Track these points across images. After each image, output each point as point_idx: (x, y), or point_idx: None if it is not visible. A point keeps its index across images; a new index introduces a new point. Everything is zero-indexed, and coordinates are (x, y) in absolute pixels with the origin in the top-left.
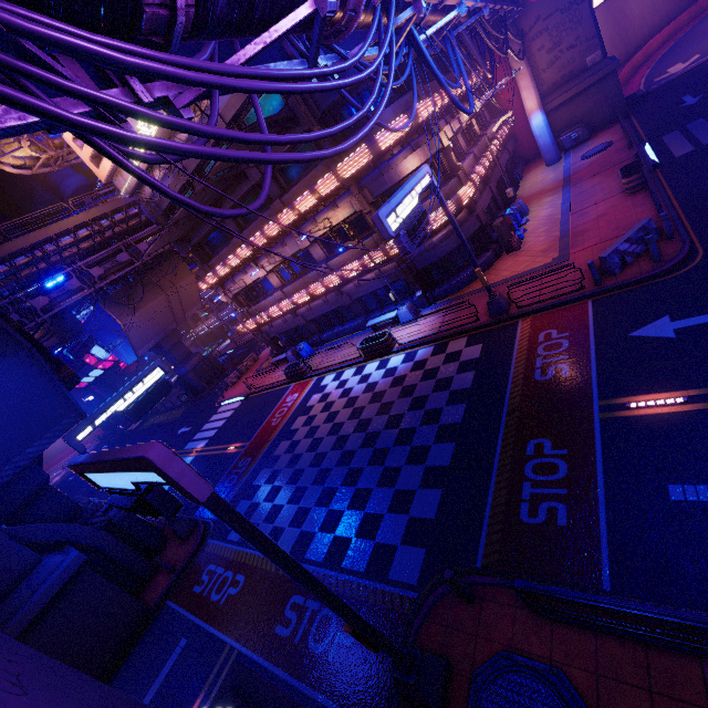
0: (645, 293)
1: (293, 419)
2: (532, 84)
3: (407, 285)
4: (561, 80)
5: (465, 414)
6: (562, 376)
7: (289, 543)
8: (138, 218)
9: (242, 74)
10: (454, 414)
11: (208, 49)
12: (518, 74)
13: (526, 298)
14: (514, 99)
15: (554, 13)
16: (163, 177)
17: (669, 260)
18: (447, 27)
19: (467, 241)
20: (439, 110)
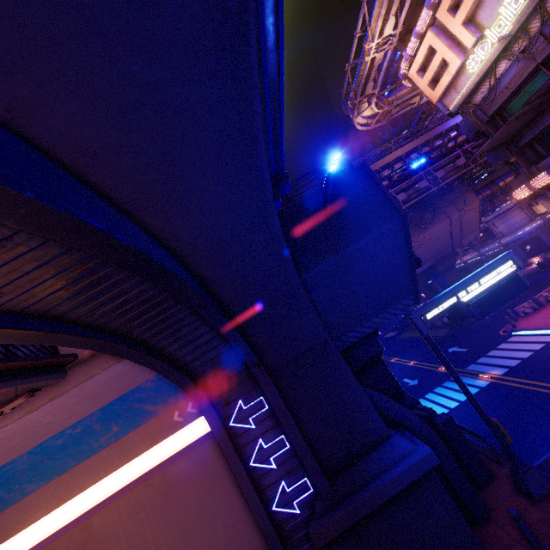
0: None
1: None
2: None
3: None
4: None
5: None
6: None
7: None
8: (439, 150)
9: None
10: None
11: None
12: None
13: None
14: None
15: None
16: (504, 72)
17: None
18: None
19: None
20: None
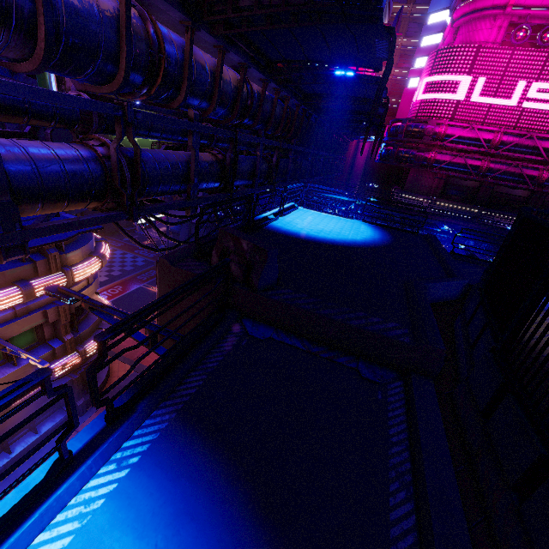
0: None
1: (106, 281)
2: None
3: None
4: None
5: None
6: None
7: (118, 251)
8: None
9: None
10: None
11: None
12: None
13: None
14: None
15: None
16: None
17: None
18: None
19: None
20: None
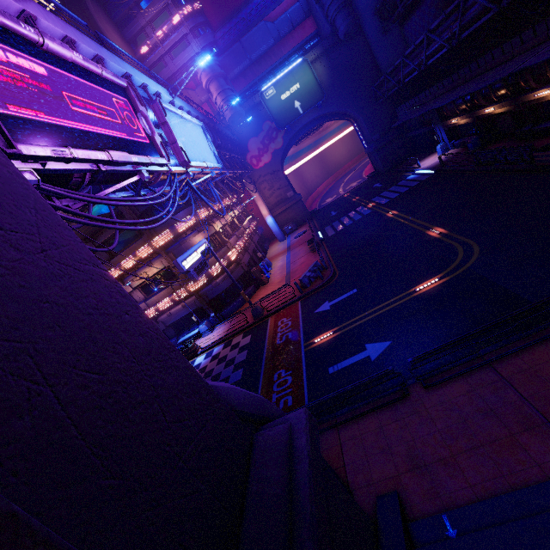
0: (320, 293)
1: None
2: (264, 203)
3: (204, 311)
4: (278, 202)
5: (243, 373)
6: (289, 338)
7: None
8: None
9: (110, 199)
10: (236, 376)
11: (88, 188)
12: (256, 198)
13: (271, 306)
14: (257, 209)
15: (267, 174)
16: None
17: (327, 278)
18: (208, 179)
19: (238, 281)
20: (212, 213)
